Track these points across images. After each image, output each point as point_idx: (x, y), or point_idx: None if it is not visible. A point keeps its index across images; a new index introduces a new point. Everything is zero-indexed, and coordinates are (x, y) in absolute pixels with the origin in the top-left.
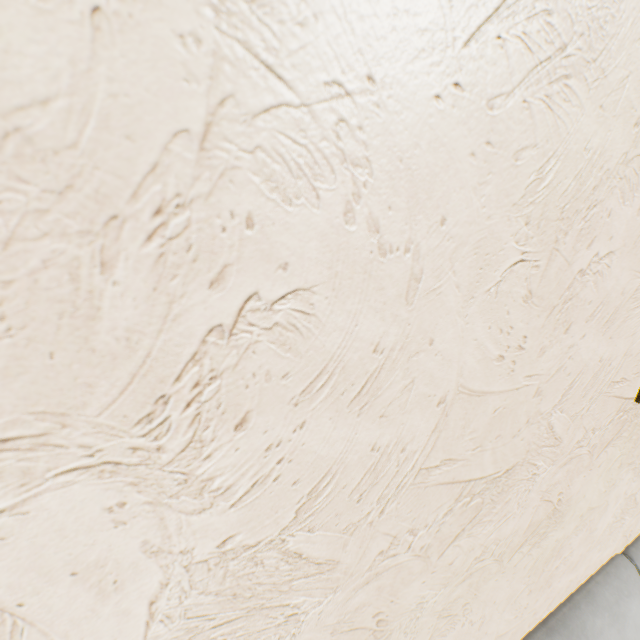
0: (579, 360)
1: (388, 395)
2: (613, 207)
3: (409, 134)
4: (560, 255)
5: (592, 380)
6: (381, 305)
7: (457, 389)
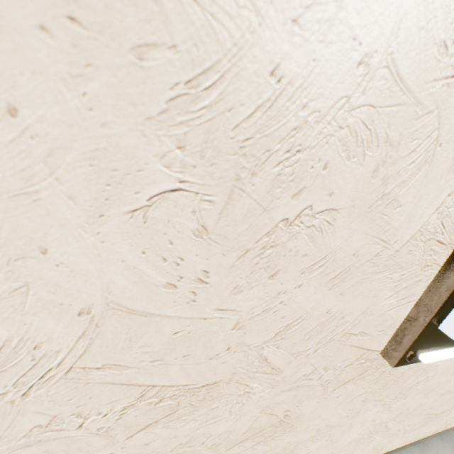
0: (297, 307)
1: None
2: (332, 159)
3: None
4: (248, 196)
5: (319, 327)
6: None
7: (108, 304)
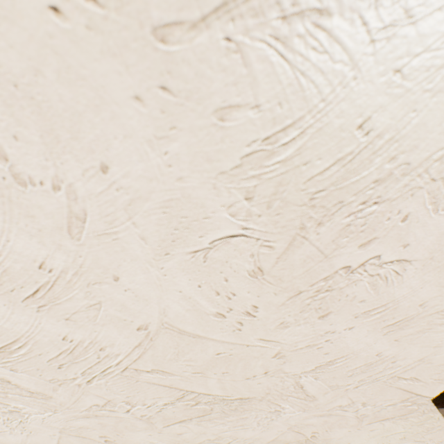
0: (344, 346)
1: (71, 306)
2: (414, 211)
3: (19, 53)
4: (310, 244)
5: (364, 367)
6: (36, 231)
7: (162, 324)
